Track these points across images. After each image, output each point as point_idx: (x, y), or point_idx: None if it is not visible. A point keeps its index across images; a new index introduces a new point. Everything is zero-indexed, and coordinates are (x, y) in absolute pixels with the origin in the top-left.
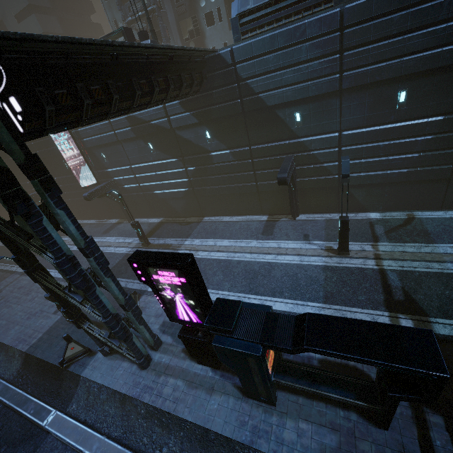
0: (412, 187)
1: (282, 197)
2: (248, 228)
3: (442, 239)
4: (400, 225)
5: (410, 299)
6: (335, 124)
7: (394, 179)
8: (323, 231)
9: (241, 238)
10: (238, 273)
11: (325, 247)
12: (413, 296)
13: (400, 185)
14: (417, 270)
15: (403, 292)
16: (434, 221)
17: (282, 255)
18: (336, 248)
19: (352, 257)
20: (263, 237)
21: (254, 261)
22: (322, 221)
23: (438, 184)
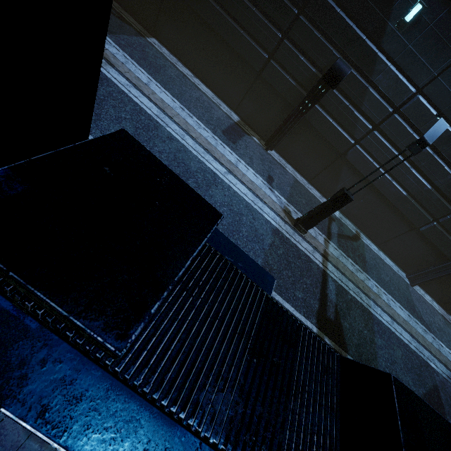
0: (386, 211)
1: (277, 110)
2: (209, 110)
3: (372, 274)
4: (350, 237)
5: (339, 323)
6: (426, 76)
7: (387, 193)
8: (288, 188)
9: (193, 112)
10: (162, 152)
11: (284, 207)
12: (341, 321)
13: (382, 202)
14: (351, 293)
15: (335, 311)
16: (371, 252)
17: (234, 178)
18: (294, 217)
19: (305, 239)
20: (223, 137)
21: (195, 155)
22: (291, 177)
23: (403, 225)
